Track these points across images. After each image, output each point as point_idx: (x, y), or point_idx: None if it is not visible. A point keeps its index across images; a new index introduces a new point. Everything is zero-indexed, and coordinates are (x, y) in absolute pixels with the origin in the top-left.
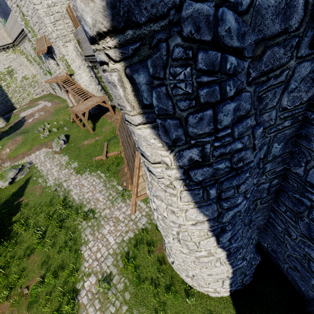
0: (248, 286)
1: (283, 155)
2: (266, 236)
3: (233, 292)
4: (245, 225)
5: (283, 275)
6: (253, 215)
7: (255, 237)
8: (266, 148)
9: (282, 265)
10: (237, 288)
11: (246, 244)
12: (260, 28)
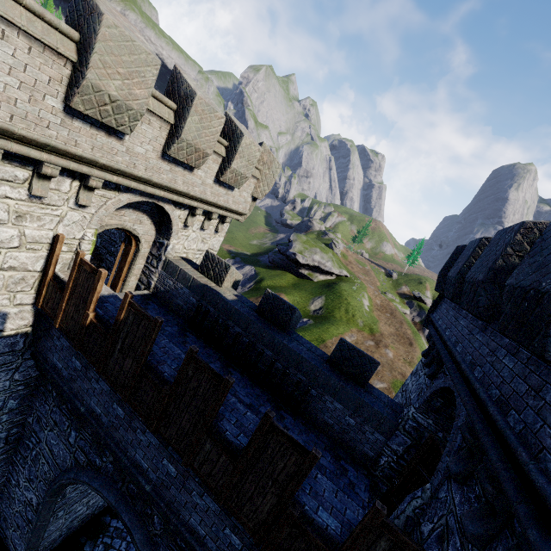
0: None
1: (21, 408)
2: (2, 501)
3: None
4: None
5: (7, 549)
6: None
7: None
8: (2, 404)
9: (9, 533)
10: None
11: None
12: None
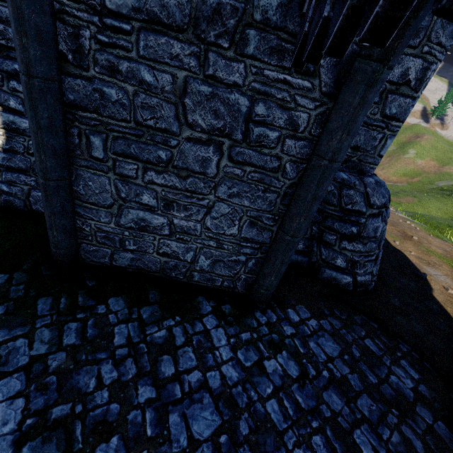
0: (34, 212)
1: None
2: None
3: (6, 205)
4: None
5: None
6: None
7: None
8: None
9: None
10: (14, 201)
11: None
12: None
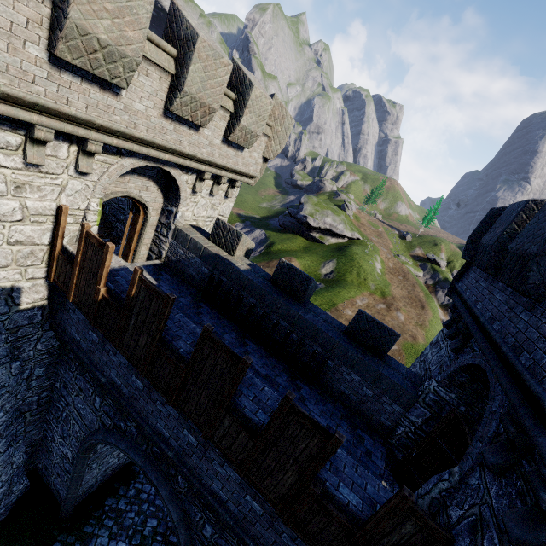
0: (1, 523)
1: (48, 374)
2: (42, 453)
3: None
4: (5, 439)
5: (52, 493)
6: (22, 429)
7: (22, 454)
8: (29, 371)
9: (51, 479)
10: None
11: (5, 462)
12: (15, 324)
